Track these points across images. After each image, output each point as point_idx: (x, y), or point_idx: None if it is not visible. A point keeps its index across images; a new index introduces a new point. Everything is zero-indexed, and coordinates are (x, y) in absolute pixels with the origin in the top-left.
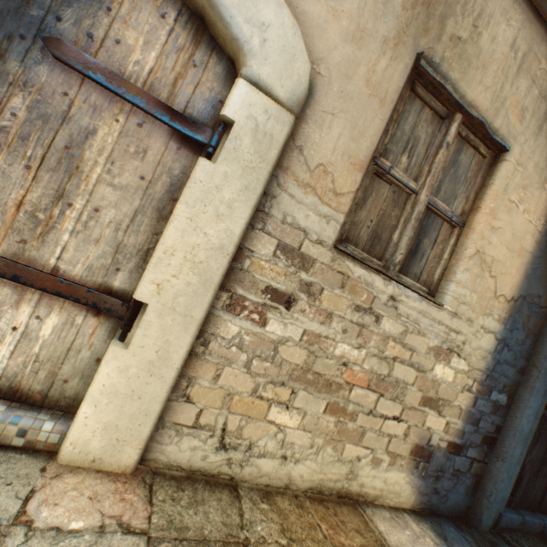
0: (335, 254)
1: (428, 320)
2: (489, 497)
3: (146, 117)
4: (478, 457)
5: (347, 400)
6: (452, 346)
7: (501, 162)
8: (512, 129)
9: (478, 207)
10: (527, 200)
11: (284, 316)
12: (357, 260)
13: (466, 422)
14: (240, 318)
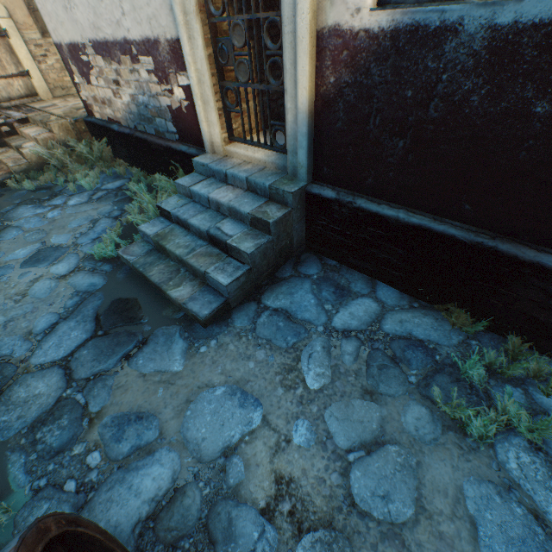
0: (45, 40)
1: None
2: None
3: None
4: None
5: None
6: None
7: None
8: None
9: None
10: None
11: (49, 60)
12: (50, 38)
13: None
14: (43, 65)
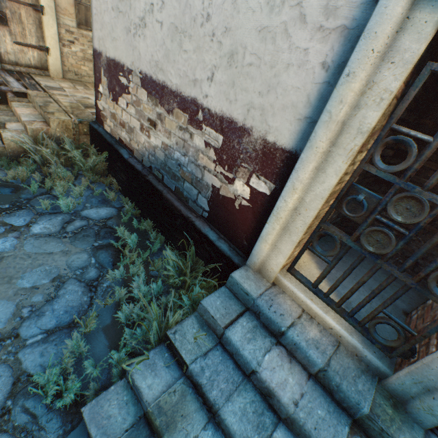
0: (78, 30)
1: None
2: None
3: (27, 8)
4: None
5: None
6: None
7: None
8: None
9: None
10: None
11: (75, 47)
12: (84, 30)
13: None
14: (66, 48)
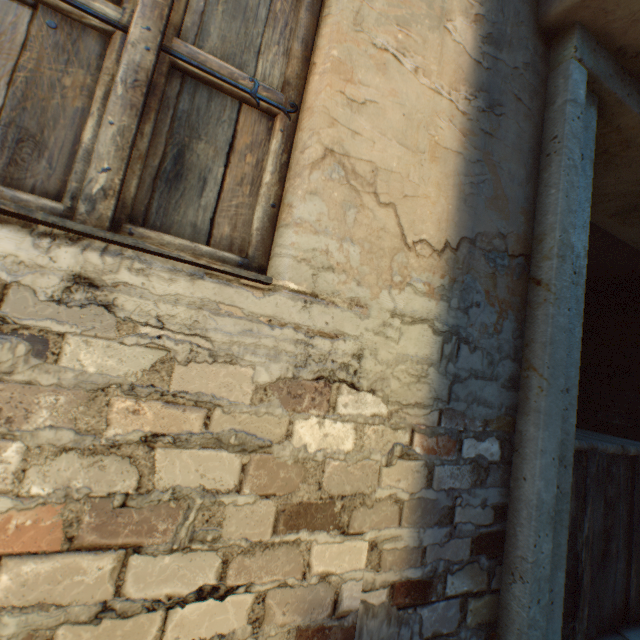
0: None
1: (236, 320)
2: None
3: None
4: (475, 587)
5: None
6: (330, 370)
7: None
8: None
9: (312, 65)
10: (418, 49)
11: None
12: None
13: (422, 526)
14: None
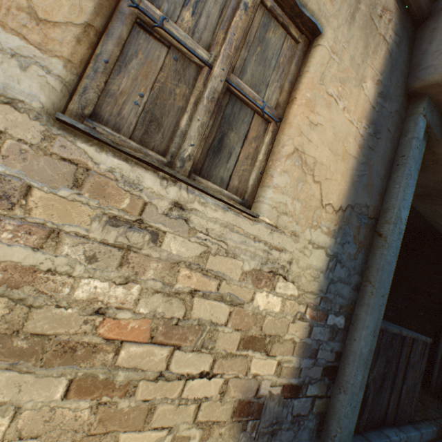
0: (54, 128)
1: (240, 235)
2: (334, 438)
3: None
4: (320, 393)
5: (113, 367)
6: (276, 268)
7: (315, 48)
8: (323, 7)
9: (294, 98)
10: (347, 97)
11: None
12: (110, 146)
13: (302, 357)
14: None
